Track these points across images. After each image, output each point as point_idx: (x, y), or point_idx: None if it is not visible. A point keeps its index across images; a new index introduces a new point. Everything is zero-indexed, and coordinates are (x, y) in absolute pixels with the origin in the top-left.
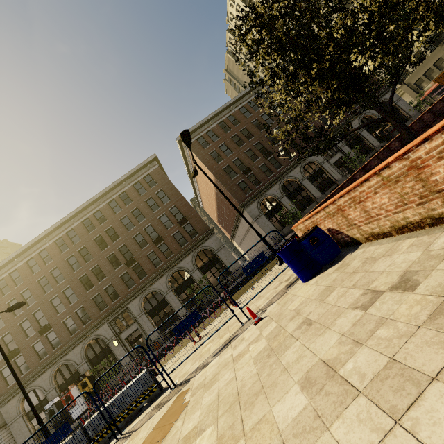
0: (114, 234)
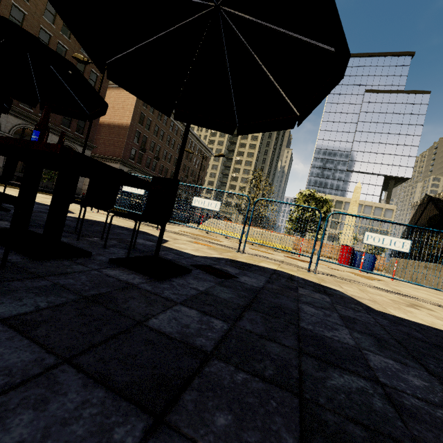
0: (18, 20)
